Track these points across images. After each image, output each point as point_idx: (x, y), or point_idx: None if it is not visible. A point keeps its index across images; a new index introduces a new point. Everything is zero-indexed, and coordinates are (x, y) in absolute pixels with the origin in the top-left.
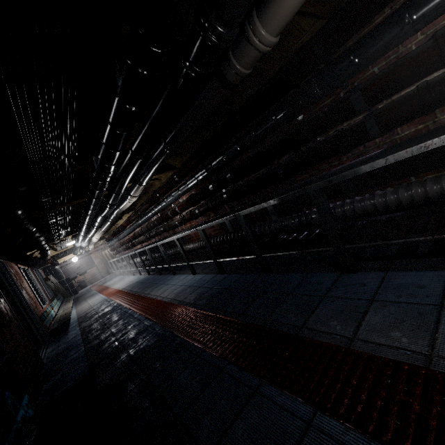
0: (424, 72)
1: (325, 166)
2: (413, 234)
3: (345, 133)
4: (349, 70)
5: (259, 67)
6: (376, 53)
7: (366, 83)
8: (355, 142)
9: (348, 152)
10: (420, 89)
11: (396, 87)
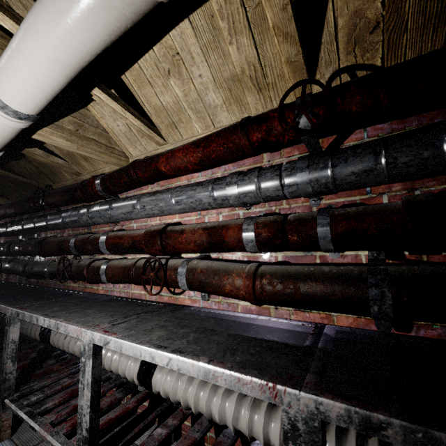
0: (138, 251)
1: (89, 285)
2: (49, 416)
3: (92, 265)
4: (107, 215)
5: (67, 166)
6: (122, 215)
7: (113, 233)
8: (95, 279)
9: (105, 283)
10: (132, 262)
11: (124, 251)
